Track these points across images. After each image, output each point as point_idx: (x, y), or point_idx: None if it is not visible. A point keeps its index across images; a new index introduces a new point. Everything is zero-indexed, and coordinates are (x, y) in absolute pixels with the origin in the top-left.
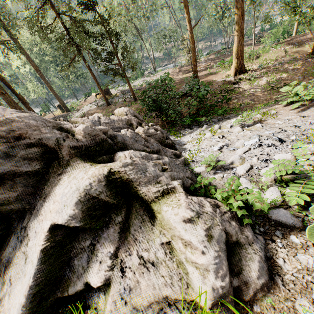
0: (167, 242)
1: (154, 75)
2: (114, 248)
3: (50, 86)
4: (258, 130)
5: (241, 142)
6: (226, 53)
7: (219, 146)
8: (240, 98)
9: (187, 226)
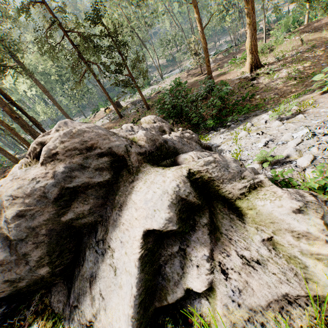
0: (268, 238)
1: (162, 83)
2: (208, 250)
3: (59, 105)
4: (302, 121)
5: (288, 135)
6: (235, 51)
7: (263, 143)
8: (262, 93)
9: (298, 217)
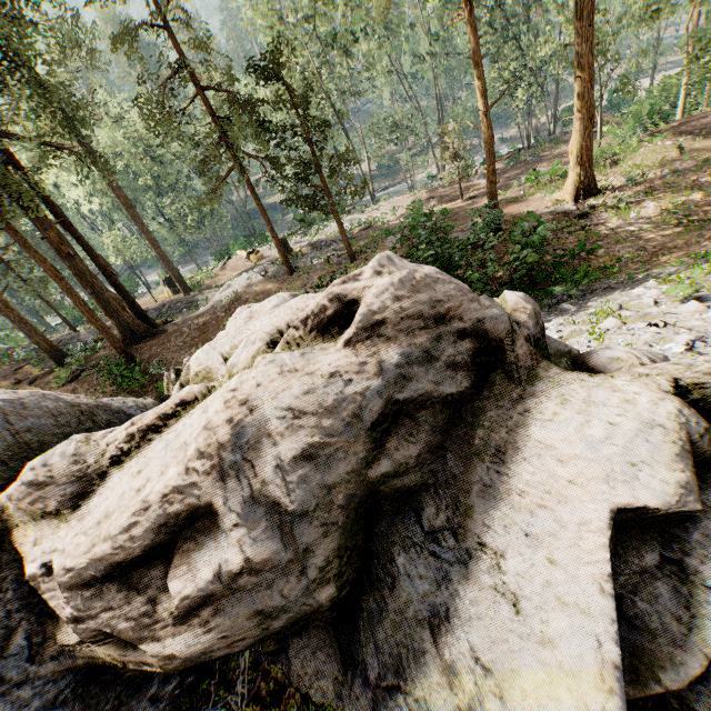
0: None
1: (373, 209)
2: None
3: (153, 238)
4: None
5: None
6: (531, 158)
7: (681, 343)
8: (611, 246)
9: None
